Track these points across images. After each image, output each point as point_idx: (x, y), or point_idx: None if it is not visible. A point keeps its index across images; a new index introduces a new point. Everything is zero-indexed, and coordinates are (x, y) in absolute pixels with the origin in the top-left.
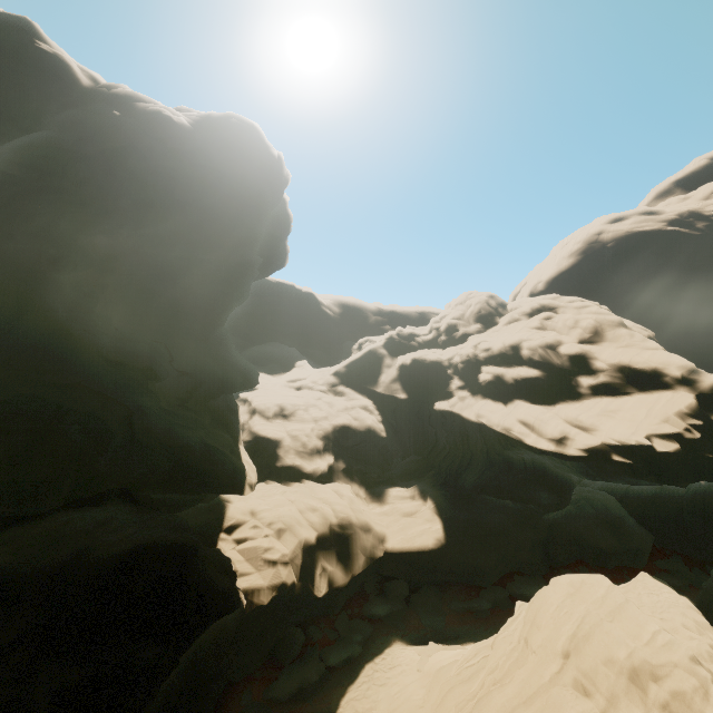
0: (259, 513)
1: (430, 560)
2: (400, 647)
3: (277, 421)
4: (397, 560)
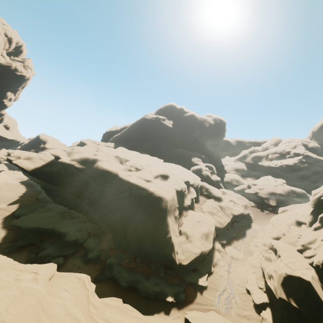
0: None
1: None
2: None
3: None
4: None
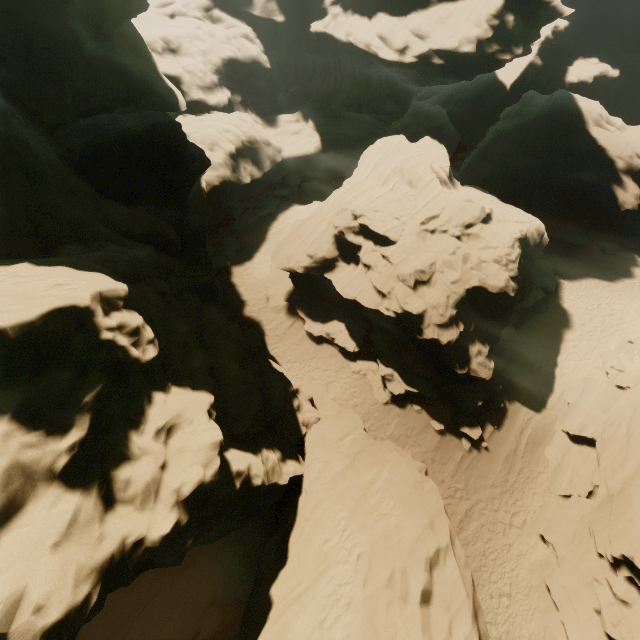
0: (190, 135)
1: (312, 162)
2: (298, 207)
3: (169, 57)
4: (291, 165)
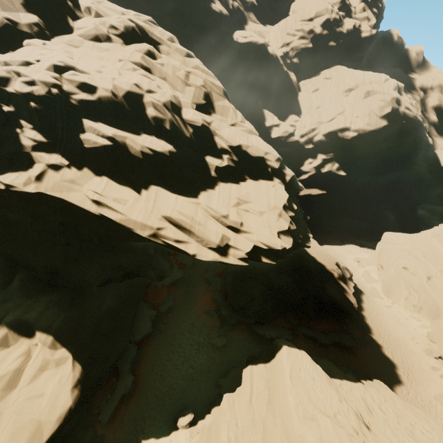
0: None
1: (73, 413)
2: None
3: None
4: None
